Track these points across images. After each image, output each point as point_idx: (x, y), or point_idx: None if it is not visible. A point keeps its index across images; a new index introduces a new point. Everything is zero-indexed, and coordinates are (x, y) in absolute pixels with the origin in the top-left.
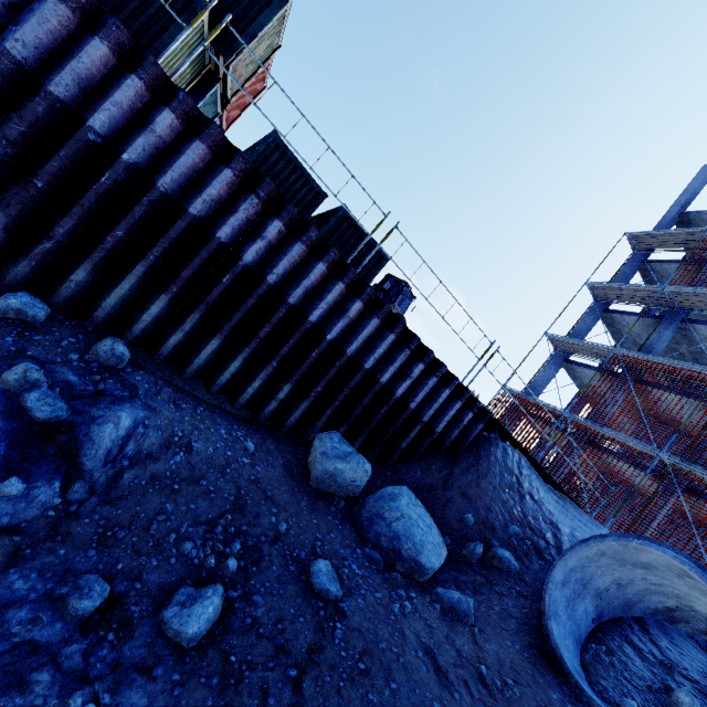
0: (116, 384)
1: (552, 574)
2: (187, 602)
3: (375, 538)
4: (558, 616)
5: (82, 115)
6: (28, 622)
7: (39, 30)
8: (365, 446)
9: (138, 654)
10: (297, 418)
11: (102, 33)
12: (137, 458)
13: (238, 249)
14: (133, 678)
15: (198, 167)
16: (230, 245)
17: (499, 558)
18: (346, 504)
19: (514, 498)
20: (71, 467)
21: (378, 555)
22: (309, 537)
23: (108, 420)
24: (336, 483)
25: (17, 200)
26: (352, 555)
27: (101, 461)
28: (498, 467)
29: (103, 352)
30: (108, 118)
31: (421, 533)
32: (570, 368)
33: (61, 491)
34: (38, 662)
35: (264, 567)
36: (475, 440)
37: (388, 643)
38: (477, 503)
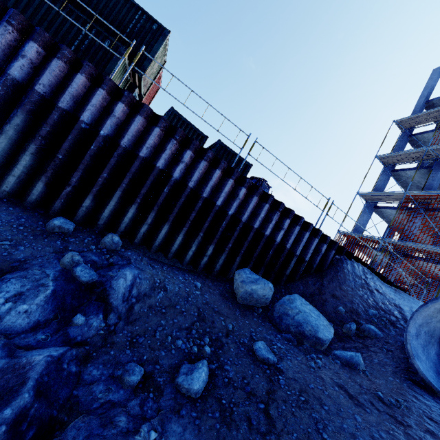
0: (118, 258)
1: (408, 330)
2: (188, 372)
3: (286, 328)
4: (419, 357)
5: (76, 115)
6: (105, 391)
7: (50, 76)
8: (264, 277)
9: (169, 404)
10: (220, 265)
11: (81, 71)
12: (139, 297)
13: (169, 171)
14: (170, 417)
15: (140, 130)
16: (164, 170)
17: (368, 330)
18: (262, 311)
19: (366, 293)
20: (106, 306)
21: (291, 336)
22: (247, 331)
23: (120, 277)
24: (253, 298)
25: (50, 168)
26: (275, 338)
27: (120, 300)
28: (351, 276)
29: (107, 242)
30: (90, 114)
31: (314, 319)
32: (379, 211)
33: (103, 319)
34: (116, 411)
35: (226, 350)
36: (331, 261)
37: (314, 384)
38: (343, 299)
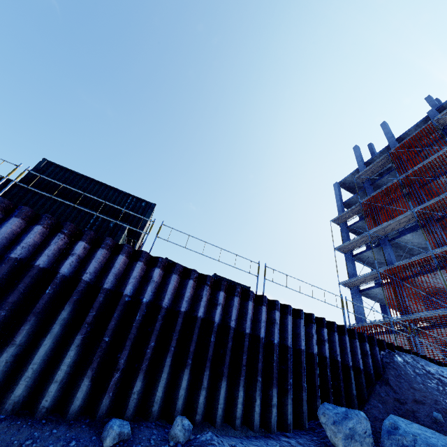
0: None
1: None
2: None
3: None
4: None
5: (119, 291)
6: None
7: (95, 264)
8: None
9: None
10: (291, 412)
11: (122, 252)
12: None
13: (209, 317)
14: None
15: (176, 286)
16: (204, 318)
17: None
18: None
19: (438, 384)
20: None
21: None
22: None
23: None
24: (357, 442)
25: (96, 356)
26: None
27: None
28: (410, 369)
29: (179, 432)
30: (132, 286)
31: (435, 440)
32: (365, 294)
33: None
34: None
35: None
36: (382, 360)
37: None
38: (427, 401)
